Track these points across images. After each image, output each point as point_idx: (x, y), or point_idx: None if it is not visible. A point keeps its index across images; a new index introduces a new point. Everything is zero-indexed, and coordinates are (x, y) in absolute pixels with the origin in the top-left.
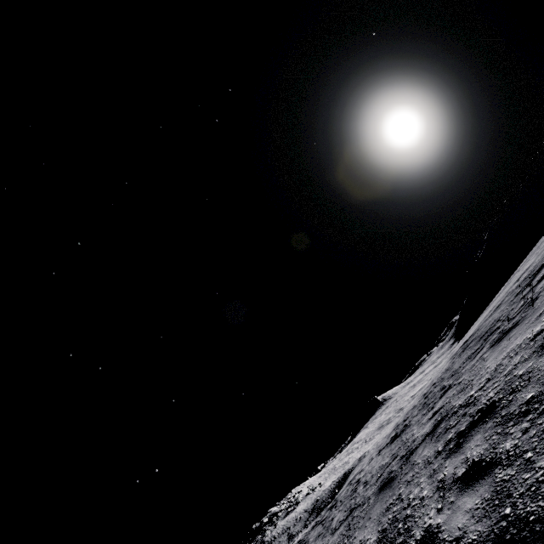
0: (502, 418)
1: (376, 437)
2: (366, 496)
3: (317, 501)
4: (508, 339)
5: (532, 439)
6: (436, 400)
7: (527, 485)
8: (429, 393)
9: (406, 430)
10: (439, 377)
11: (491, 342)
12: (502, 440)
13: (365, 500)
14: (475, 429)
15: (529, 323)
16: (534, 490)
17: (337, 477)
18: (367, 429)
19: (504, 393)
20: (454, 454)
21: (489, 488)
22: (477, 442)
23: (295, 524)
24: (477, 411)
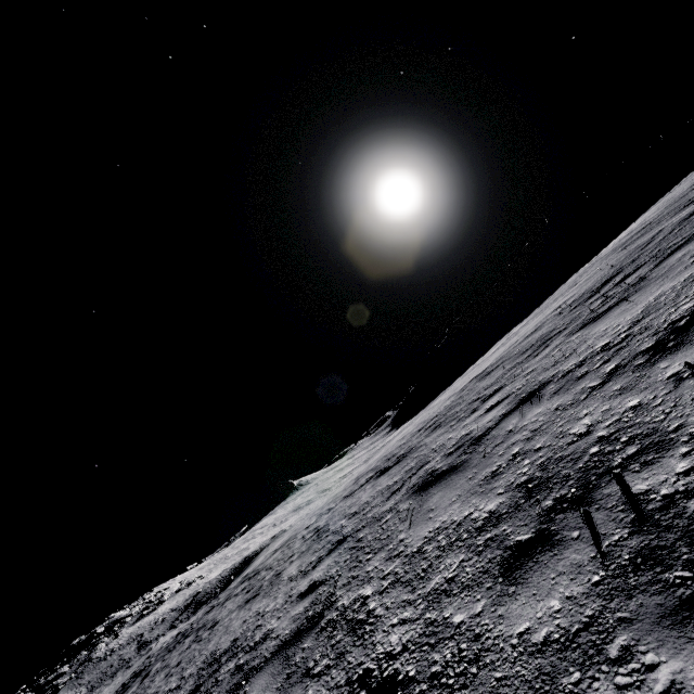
0: None
1: (293, 518)
2: (378, 514)
3: (197, 595)
4: (627, 304)
5: None
6: (475, 407)
7: None
8: (435, 422)
9: (418, 450)
10: (446, 408)
11: (567, 334)
12: None
13: (380, 515)
14: None
15: (674, 275)
16: None
17: (230, 565)
18: (275, 515)
19: None
20: (673, 353)
21: None
22: None
23: (153, 628)
24: (671, 324)
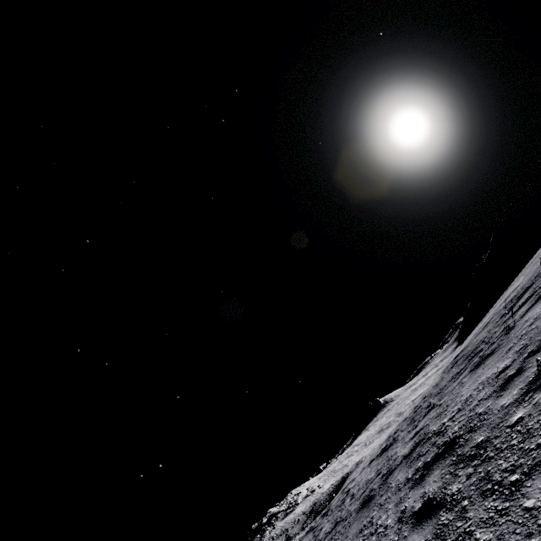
0: (457, 458)
1: (376, 441)
2: (350, 511)
3: (315, 504)
4: (483, 368)
5: (471, 487)
6: (420, 418)
7: (457, 534)
8: (419, 407)
9: (393, 445)
10: (429, 391)
11: (472, 365)
12: (452, 482)
13: (348, 515)
14: (437, 463)
15: (501, 355)
16: (460, 540)
17: (335, 480)
18: (368, 432)
19: (464, 430)
20: (417, 485)
21: (432, 529)
22: (435, 478)
23: (293, 525)
24: (442, 444)
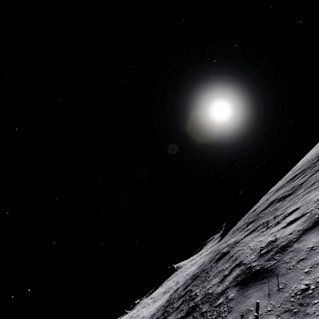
0: None
1: (158, 301)
2: None
3: None
4: None
5: None
6: None
7: None
8: None
9: None
10: (157, 311)
11: None
12: None
13: None
14: None
15: None
16: None
17: None
18: (161, 289)
19: None
20: None
21: None
22: None
23: None
24: None
